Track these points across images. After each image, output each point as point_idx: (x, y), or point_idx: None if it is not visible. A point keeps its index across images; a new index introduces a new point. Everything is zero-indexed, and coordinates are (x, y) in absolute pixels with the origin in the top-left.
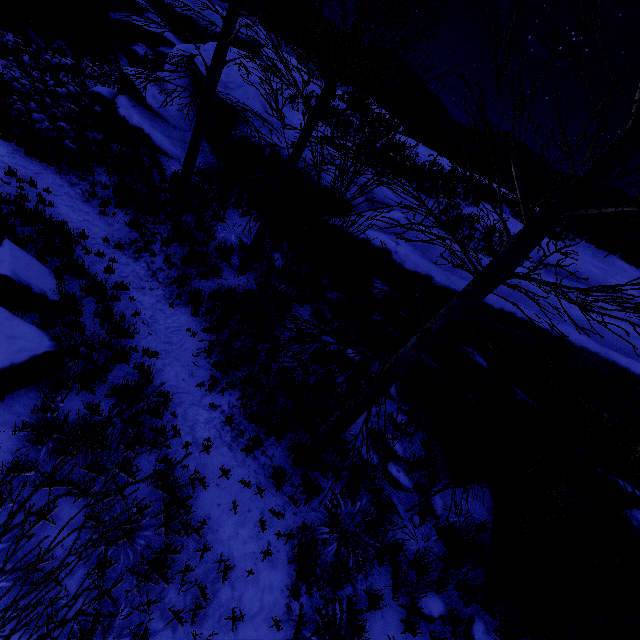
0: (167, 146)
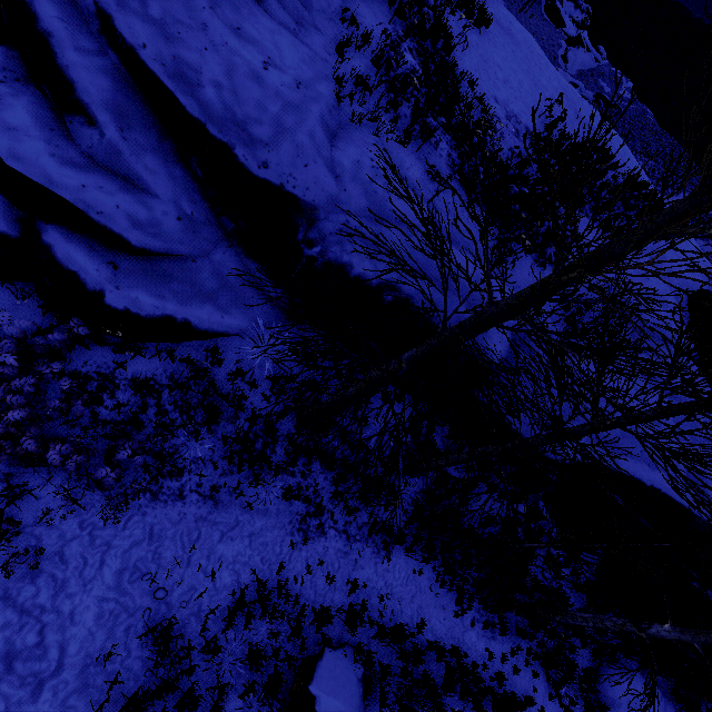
0: (220, 322)
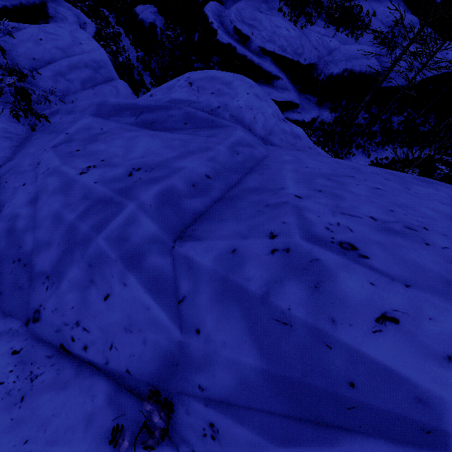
0: (316, 114)
